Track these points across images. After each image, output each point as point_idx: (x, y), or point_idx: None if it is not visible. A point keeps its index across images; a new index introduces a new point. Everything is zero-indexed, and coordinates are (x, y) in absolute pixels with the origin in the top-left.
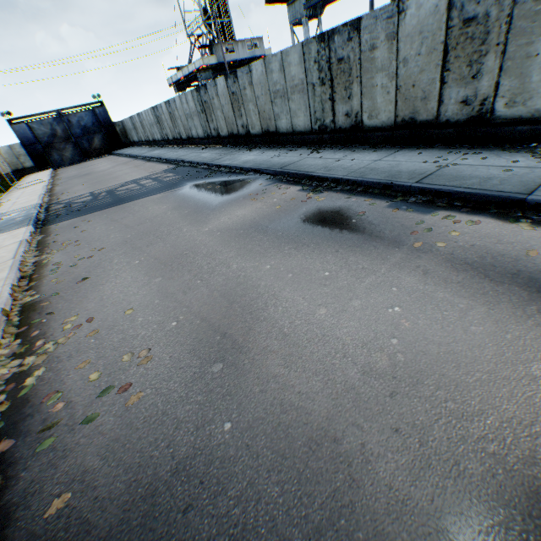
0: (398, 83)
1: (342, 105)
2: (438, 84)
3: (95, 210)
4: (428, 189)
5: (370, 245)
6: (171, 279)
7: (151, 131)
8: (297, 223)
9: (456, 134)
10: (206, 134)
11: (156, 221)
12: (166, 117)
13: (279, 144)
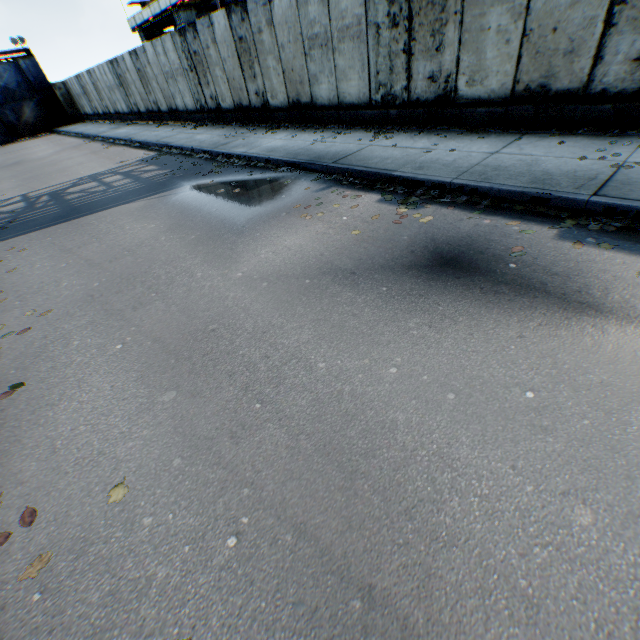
0: (528, 24)
1: (425, 61)
2: (599, 28)
3: (31, 227)
4: (624, 208)
5: (580, 323)
6: (196, 396)
7: (112, 99)
8: (406, 267)
9: (614, 114)
10: (199, 106)
11: (143, 255)
12: (134, 78)
13: (316, 123)
